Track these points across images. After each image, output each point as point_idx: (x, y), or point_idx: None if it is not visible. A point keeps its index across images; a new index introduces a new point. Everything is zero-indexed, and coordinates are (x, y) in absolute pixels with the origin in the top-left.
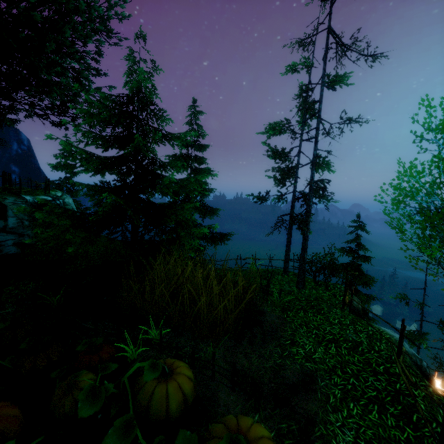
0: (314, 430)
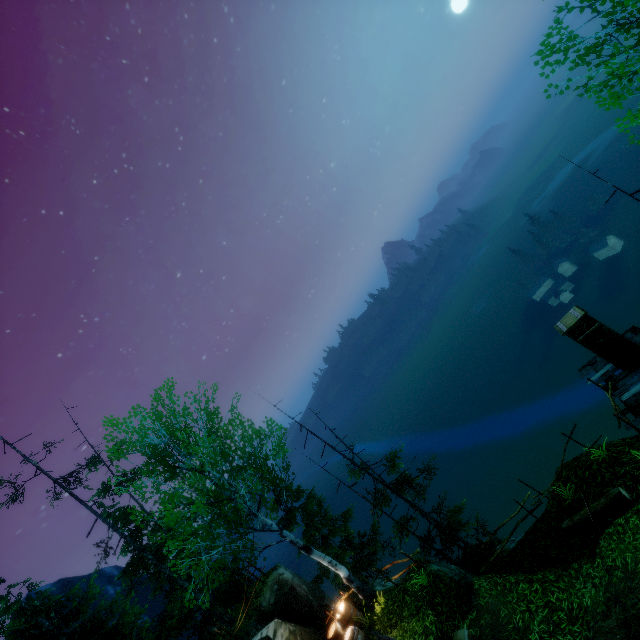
0: None
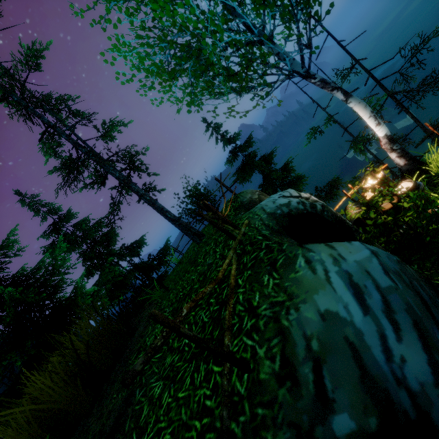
0: None
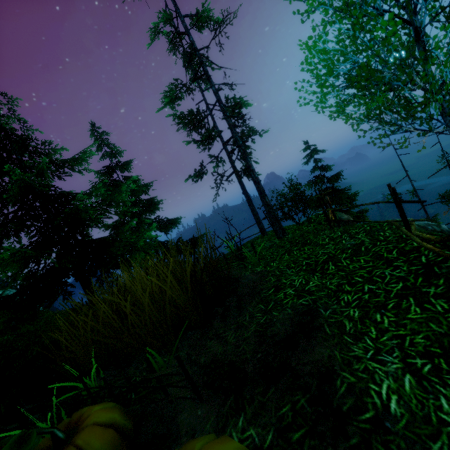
0: (335, 386)
